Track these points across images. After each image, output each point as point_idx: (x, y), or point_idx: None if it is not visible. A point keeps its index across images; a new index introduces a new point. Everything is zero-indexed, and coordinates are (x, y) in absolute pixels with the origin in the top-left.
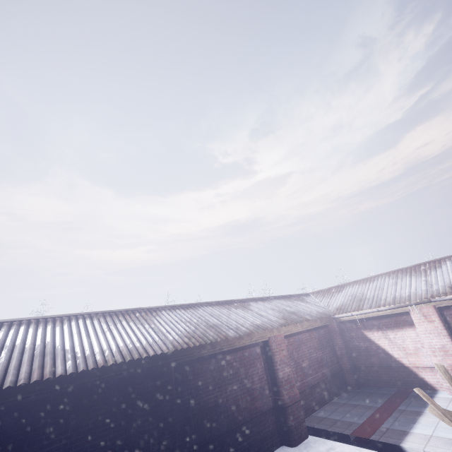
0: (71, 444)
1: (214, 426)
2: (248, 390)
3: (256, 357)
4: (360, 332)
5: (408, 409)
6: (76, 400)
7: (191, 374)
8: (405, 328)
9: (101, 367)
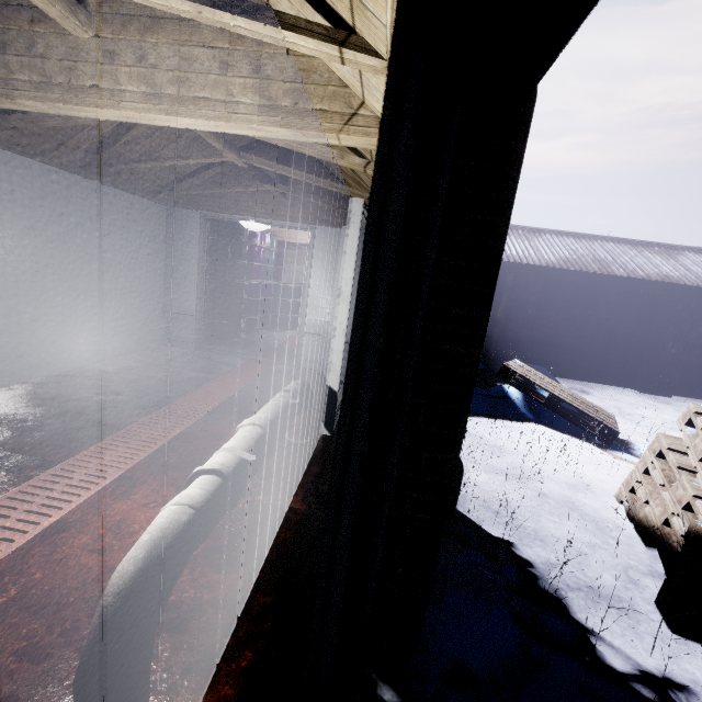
0: (610, 320)
1: None
2: None
3: None
4: None
5: None
6: (618, 296)
7: None
8: None
9: (644, 280)
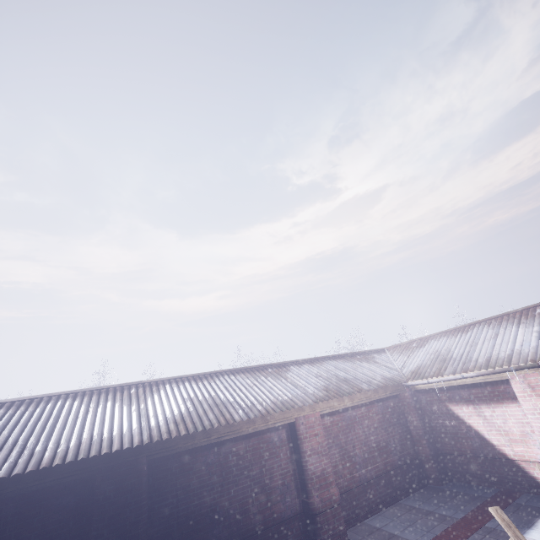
0: None
1: (207, 539)
2: (264, 490)
3: (279, 445)
4: (444, 405)
5: (500, 529)
6: (17, 507)
7: (179, 471)
8: (506, 403)
9: (44, 468)
